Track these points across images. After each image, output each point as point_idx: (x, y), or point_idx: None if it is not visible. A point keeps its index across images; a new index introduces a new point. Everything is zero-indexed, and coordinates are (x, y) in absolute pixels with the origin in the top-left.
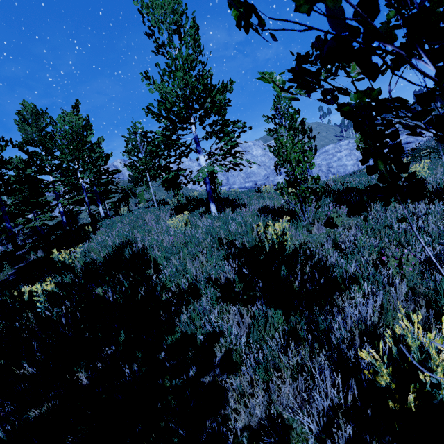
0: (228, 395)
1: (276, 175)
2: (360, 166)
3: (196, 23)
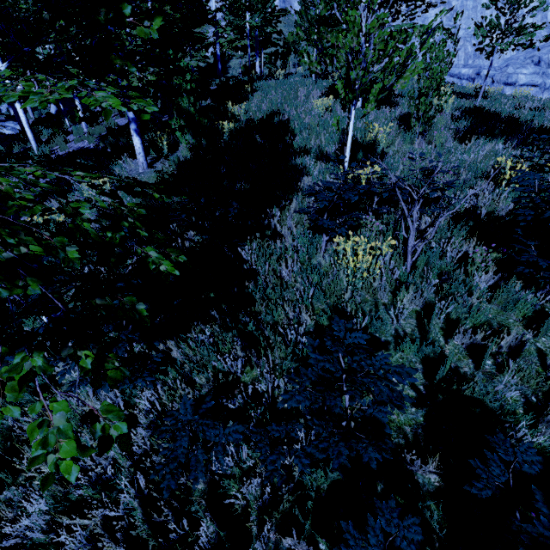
0: (301, 182)
1: (527, 65)
2: None
3: None
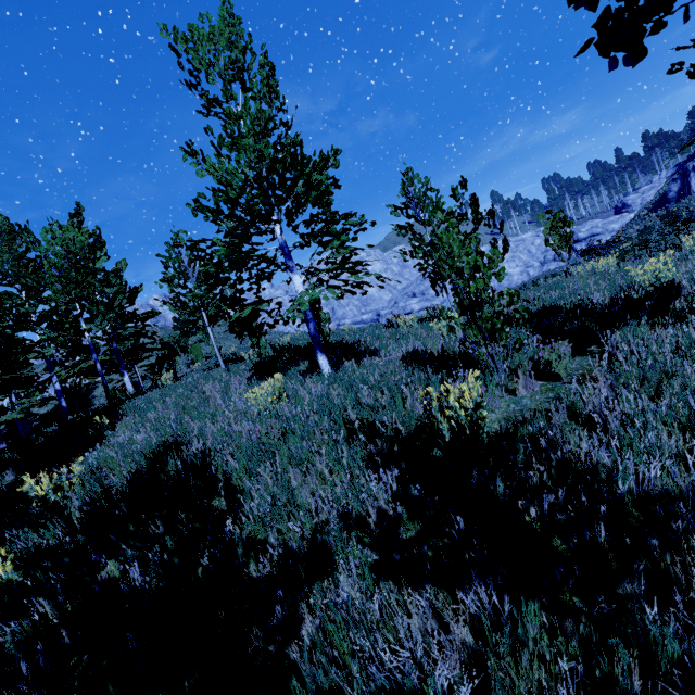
0: None
1: (407, 299)
2: (531, 274)
3: (269, 60)
